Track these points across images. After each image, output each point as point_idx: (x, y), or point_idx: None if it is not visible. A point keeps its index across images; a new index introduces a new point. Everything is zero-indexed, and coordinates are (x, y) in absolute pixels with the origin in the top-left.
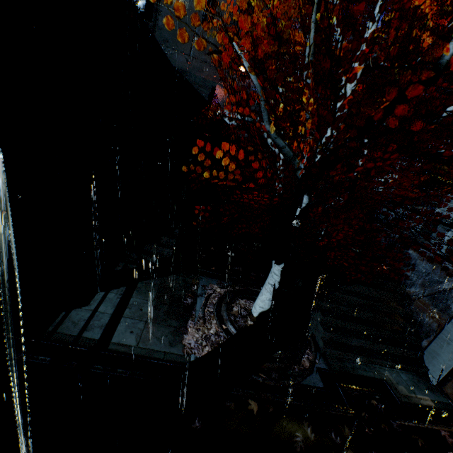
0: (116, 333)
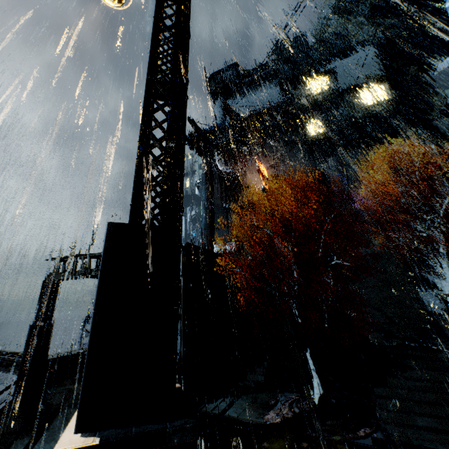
0: (227, 412)
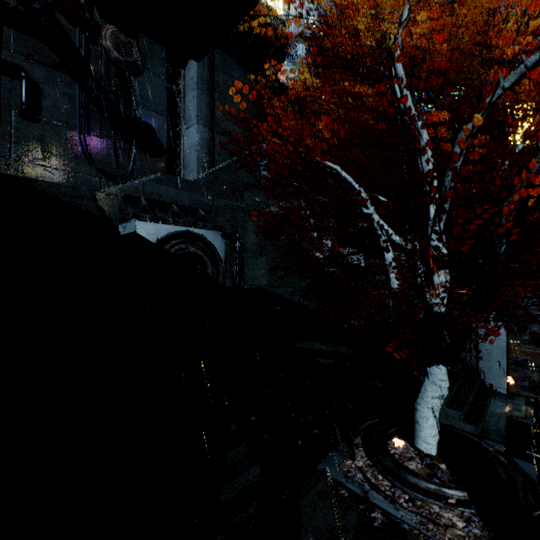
0: None
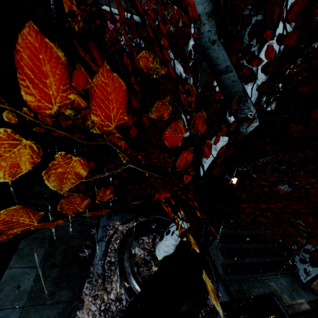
0: None
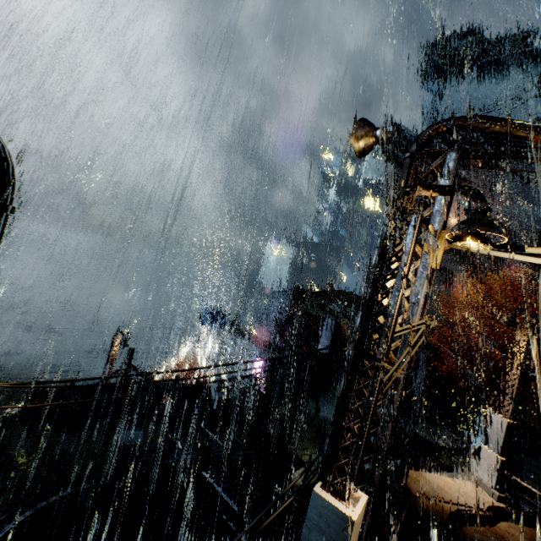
0: None
